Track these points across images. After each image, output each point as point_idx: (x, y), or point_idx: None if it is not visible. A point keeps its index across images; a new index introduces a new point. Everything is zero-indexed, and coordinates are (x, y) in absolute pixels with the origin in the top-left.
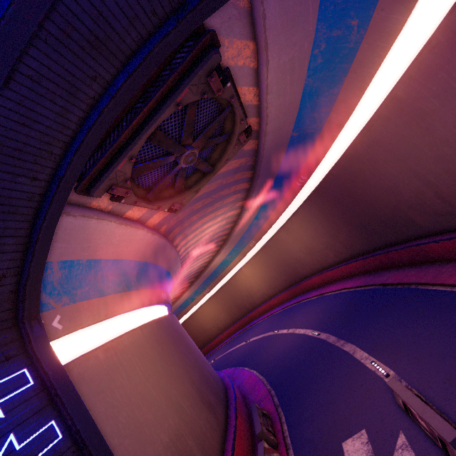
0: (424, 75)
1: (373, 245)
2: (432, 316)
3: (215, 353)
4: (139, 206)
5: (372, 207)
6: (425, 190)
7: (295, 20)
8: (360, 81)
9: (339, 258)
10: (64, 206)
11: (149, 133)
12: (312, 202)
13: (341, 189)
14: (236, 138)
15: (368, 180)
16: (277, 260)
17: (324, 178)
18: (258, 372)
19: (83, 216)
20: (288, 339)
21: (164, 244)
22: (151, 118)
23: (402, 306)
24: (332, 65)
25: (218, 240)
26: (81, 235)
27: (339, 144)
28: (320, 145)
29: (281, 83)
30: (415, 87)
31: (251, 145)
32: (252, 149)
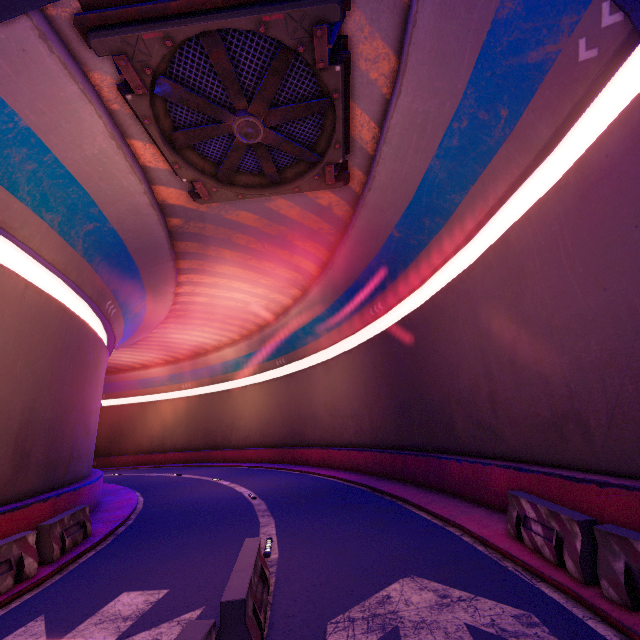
0: (541, 221)
1: (401, 440)
2: (383, 530)
3: (129, 470)
4: (157, 152)
5: (425, 385)
6: (482, 383)
7: (446, 58)
8: (484, 199)
9: (358, 439)
10: (39, 7)
11: (208, 28)
12: (372, 346)
13: (408, 344)
14: (322, 166)
15: (438, 344)
16: (293, 401)
17: (400, 319)
18: (145, 500)
19: (64, 65)
20: (219, 490)
21: (160, 238)
22: (221, 11)
23: (368, 511)
24: (466, 160)
25: (244, 325)
26: (43, 85)
27: (435, 284)
28: (415, 269)
29: (405, 140)
30: (527, 234)
31: (343, 212)
32: (343, 219)
